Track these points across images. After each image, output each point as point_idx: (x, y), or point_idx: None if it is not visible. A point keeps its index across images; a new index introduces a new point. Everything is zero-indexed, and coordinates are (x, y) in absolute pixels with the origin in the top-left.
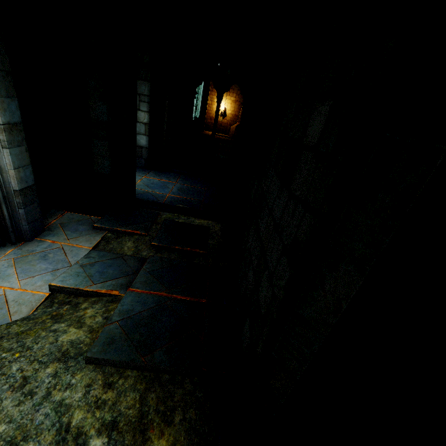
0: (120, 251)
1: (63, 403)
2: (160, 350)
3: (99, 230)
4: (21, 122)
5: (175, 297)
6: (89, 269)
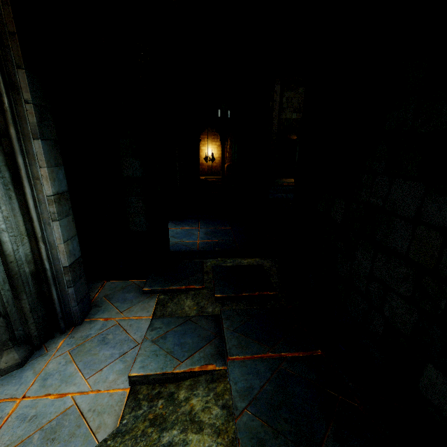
0: (182, 313)
1: None
2: (328, 440)
3: (149, 294)
4: (67, 190)
5: (285, 356)
6: (164, 343)
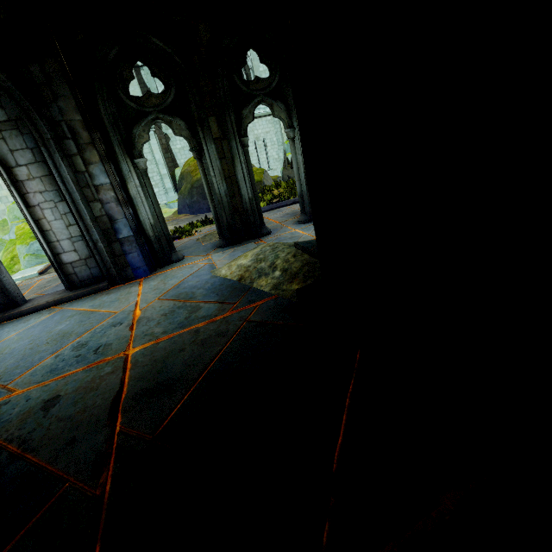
0: None
1: (278, 256)
2: None
3: None
4: None
5: None
6: None
